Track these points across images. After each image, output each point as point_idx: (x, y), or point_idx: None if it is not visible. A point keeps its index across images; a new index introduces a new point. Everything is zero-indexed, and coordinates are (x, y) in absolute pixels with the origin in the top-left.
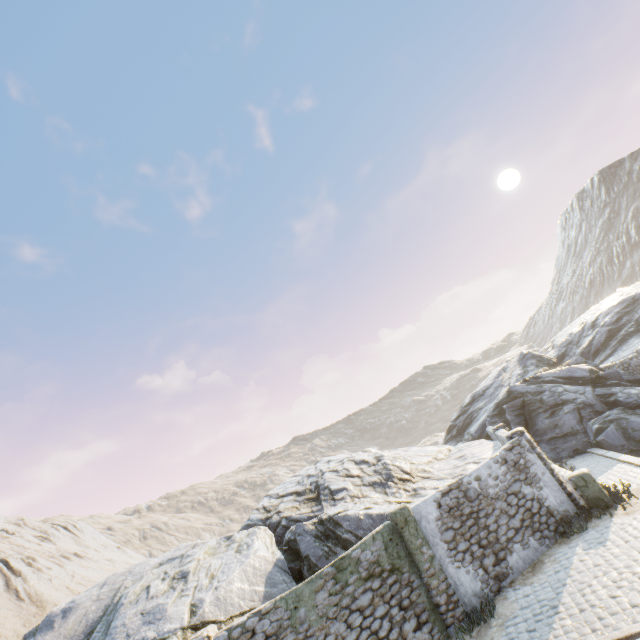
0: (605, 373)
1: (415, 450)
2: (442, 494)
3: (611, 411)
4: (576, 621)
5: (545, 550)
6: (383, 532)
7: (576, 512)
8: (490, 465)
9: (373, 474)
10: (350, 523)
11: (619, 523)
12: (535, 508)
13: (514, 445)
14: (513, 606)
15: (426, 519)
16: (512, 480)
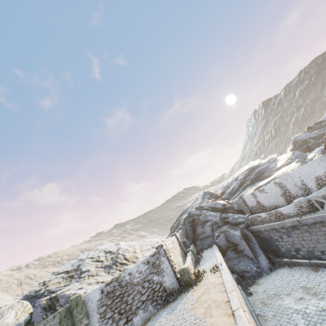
0: (228, 206)
1: (148, 241)
2: (106, 285)
3: (224, 226)
4: None
5: (156, 311)
6: (61, 312)
7: (178, 288)
8: (139, 265)
9: (109, 260)
10: (64, 299)
11: (187, 297)
12: (157, 288)
13: (156, 253)
14: None
15: (91, 301)
16: (149, 273)
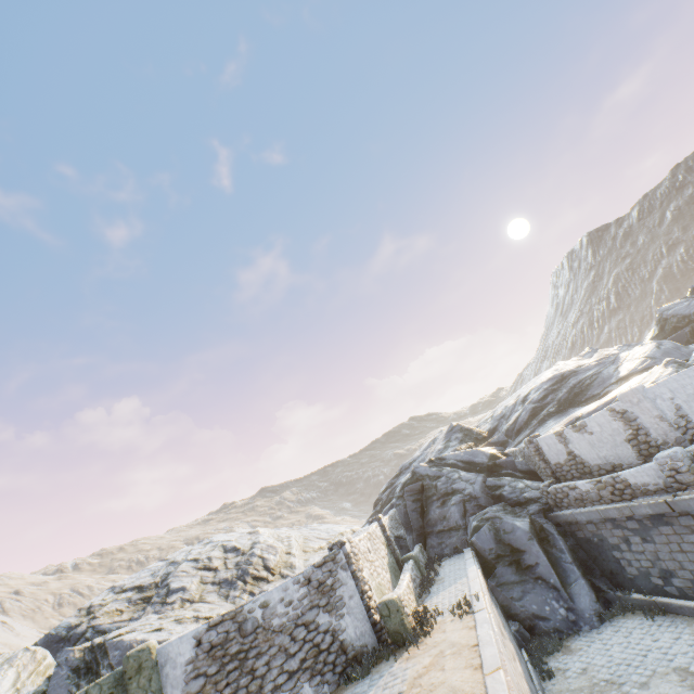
0: (501, 461)
1: (323, 529)
2: (209, 627)
3: (491, 507)
4: None
5: None
6: (104, 684)
7: (374, 648)
8: (287, 586)
9: (232, 568)
10: (118, 653)
11: (391, 673)
12: (326, 643)
13: (327, 560)
14: None
15: (173, 663)
16: (309, 606)
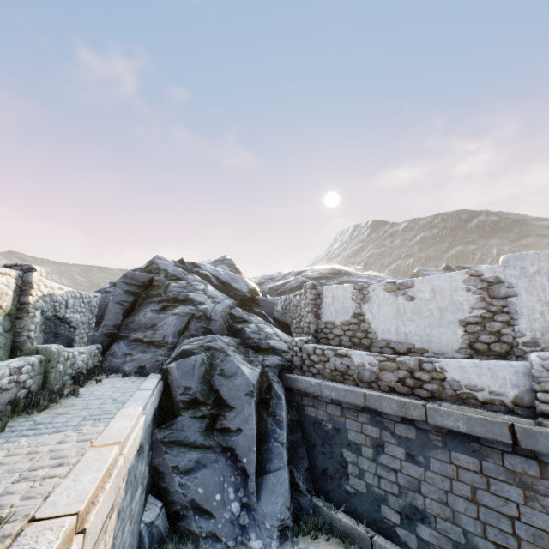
0: (262, 298)
1: None
2: None
3: (223, 337)
4: None
5: None
6: None
7: None
8: None
9: None
10: None
11: None
12: None
13: None
14: None
15: None
16: None
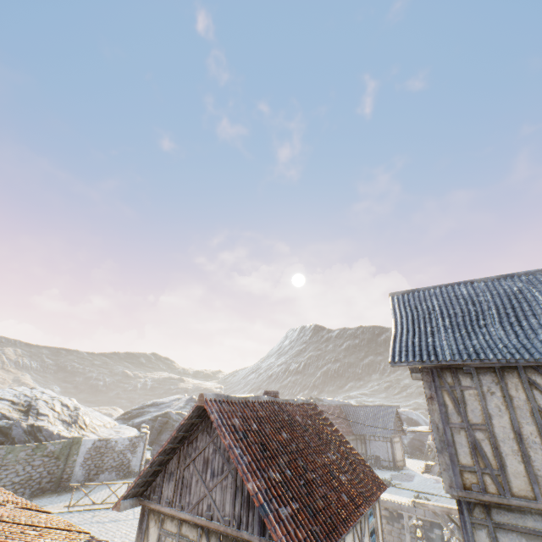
0: None
1: (98, 414)
2: (99, 440)
3: None
4: (106, 492)
5: (115, 478)
6: (66, 442)
7: (138, 471)
8: (125, 439)
9: (68, 416)
10: (48, 433)
11: None
12: (126, 463)
13: (140, 436)
14: (89, 488)
15: (85, 446)
16: (128, 448)
